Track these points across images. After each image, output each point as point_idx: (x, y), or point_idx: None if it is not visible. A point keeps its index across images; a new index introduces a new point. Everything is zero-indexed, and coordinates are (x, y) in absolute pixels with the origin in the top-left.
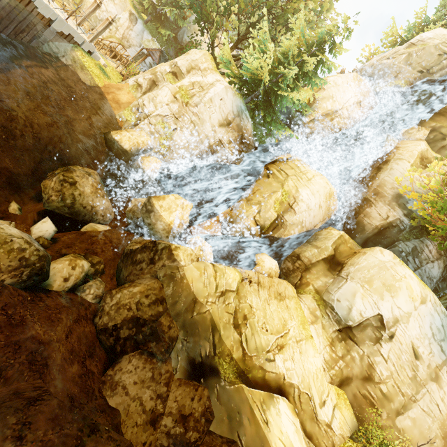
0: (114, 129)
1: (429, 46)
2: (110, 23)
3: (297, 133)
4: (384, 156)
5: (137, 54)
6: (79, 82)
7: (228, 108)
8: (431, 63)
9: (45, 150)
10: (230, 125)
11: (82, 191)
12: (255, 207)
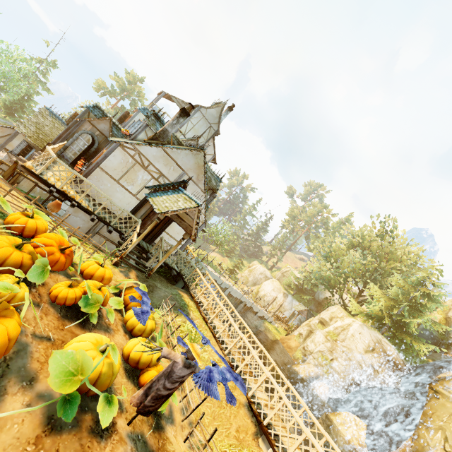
0: (291, 365)
1: None
2: (281, 305)
3: (451, 351)
4: None
5: (289, 314)
6: (268, 339)
7: (367, 339)
8: None
9: None
10: (374, 351)
11: None
12: (438, 432)
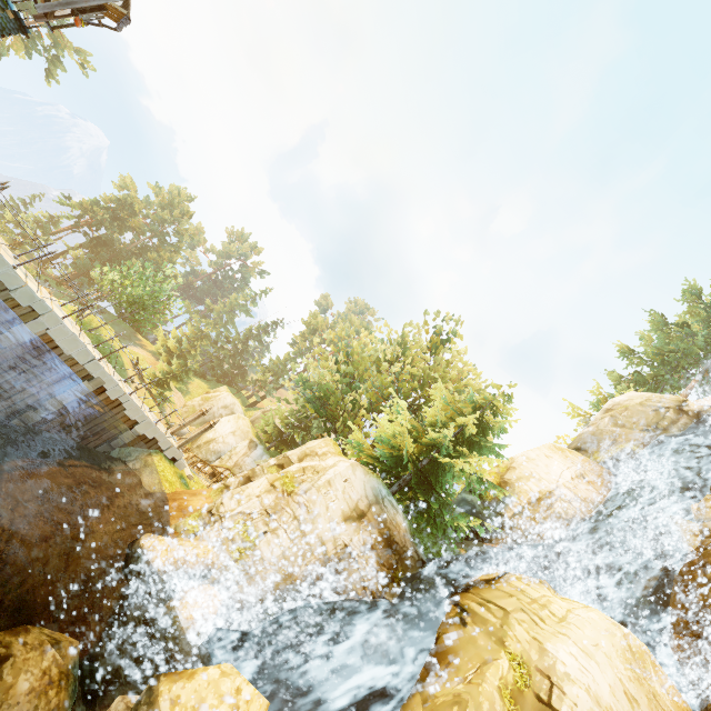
0: None
1: (631, 405)
2: (210, 426)
3: (499, 538)
4: (699, 556)
5: None
6: (138, 486)
7: (357, 492)
8: (651, 420)
9: (1, 588)
10: (363, 517)
11: (7, 683)
12: None
